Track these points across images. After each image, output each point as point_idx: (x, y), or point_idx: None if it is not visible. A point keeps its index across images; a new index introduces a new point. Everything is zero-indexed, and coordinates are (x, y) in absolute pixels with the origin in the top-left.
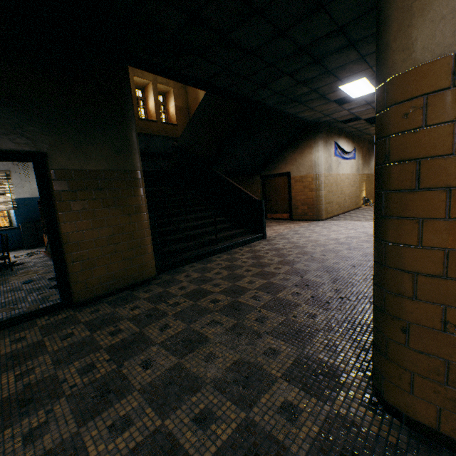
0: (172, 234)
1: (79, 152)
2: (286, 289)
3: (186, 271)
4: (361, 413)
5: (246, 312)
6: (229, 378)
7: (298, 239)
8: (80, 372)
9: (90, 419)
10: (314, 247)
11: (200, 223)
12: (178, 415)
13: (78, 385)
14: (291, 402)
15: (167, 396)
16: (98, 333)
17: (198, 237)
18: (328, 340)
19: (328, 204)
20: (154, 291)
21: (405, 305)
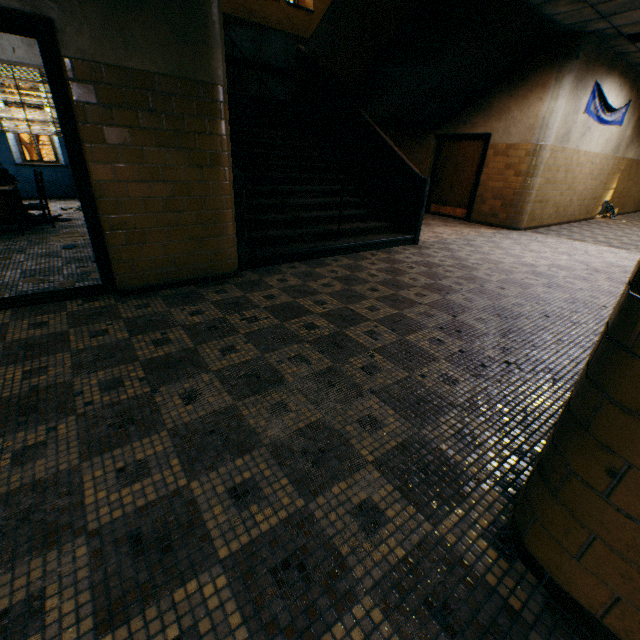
0: (272, 213)
1: (112, 29)
2: (424, 331)
3: (282, 272)
4: (478, 549)
5: (352, 353)
6: (296, 445)
7: (468, 254)
8: (103, 387)
9: (98, 453)
10: (490, 272)
11: (318, 201)
12: (211, 479)
13: (96, 403)
14: (375, 503)
15: (204, 448)
16: (139, 339)
17: (311, 224)
18: (463, 425)
19: (539, 203)
20: (230, 293)
21: (638, 435)
